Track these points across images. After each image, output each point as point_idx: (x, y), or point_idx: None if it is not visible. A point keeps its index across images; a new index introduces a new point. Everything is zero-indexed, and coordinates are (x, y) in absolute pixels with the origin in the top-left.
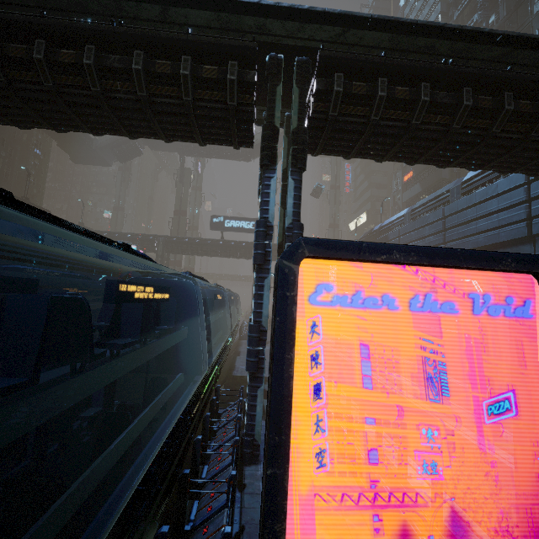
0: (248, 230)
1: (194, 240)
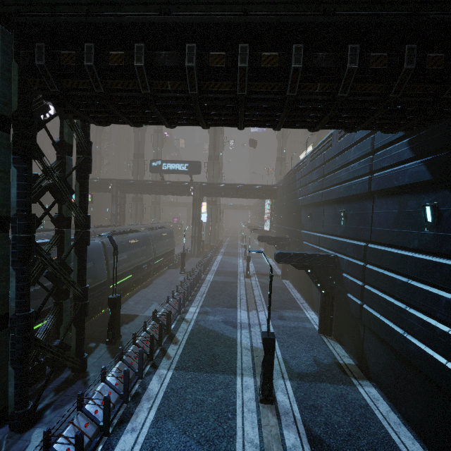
0: (183, 171)
1: (140, 182)
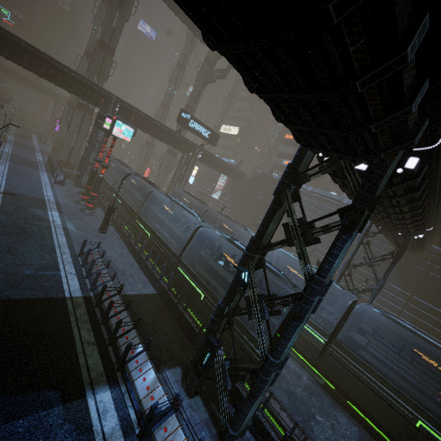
0: (204, 137)
1: (150, 119)
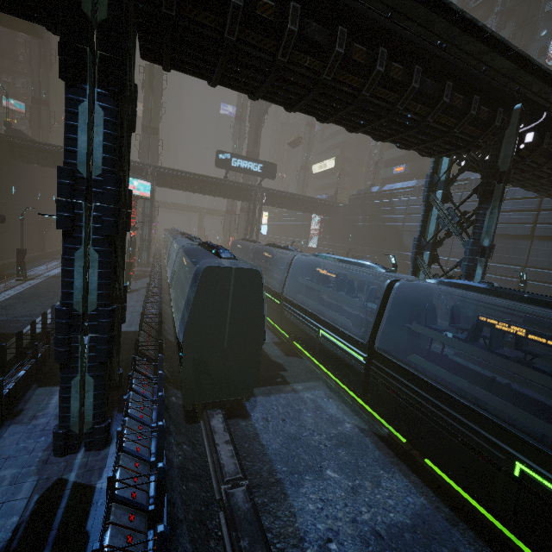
0: (256, 173)
1: (191, 175)
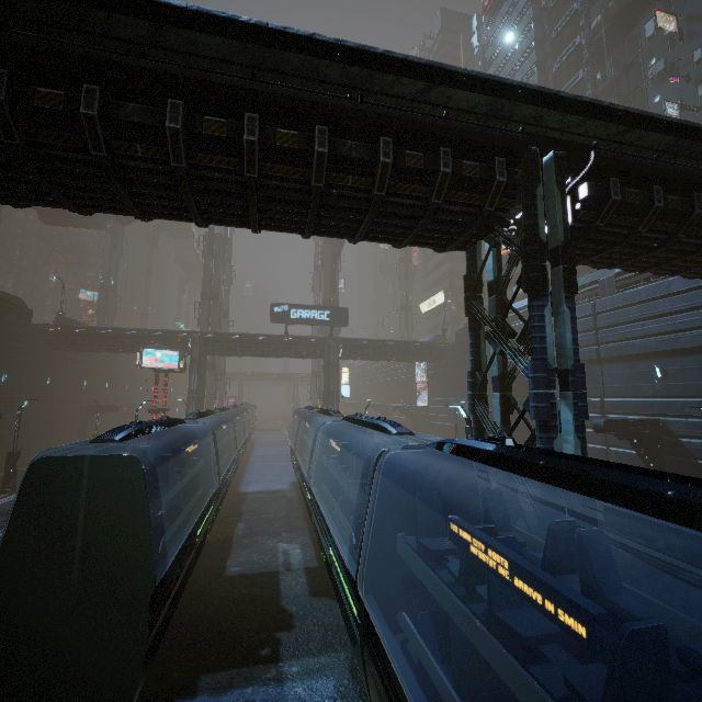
0: (322, 322)
1: (245, 336)
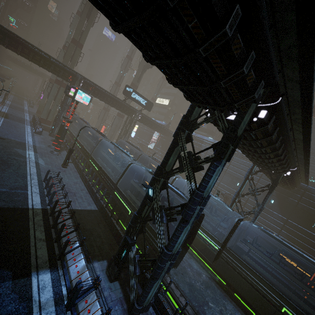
0: (142, 105)
1: (104, 91)
